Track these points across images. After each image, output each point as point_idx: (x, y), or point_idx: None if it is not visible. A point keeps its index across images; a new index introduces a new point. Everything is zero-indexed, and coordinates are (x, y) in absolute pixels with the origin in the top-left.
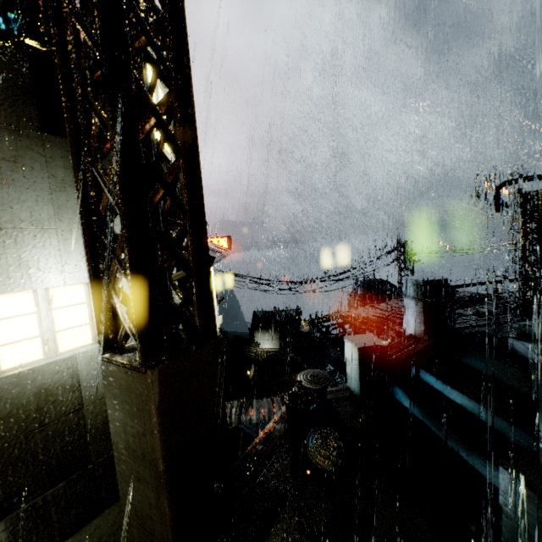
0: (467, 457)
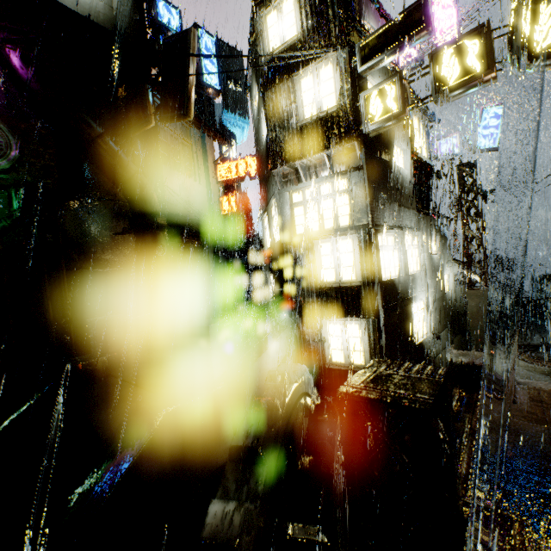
0: None
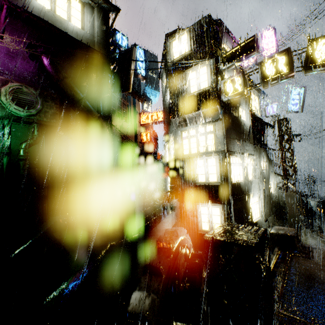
0: None
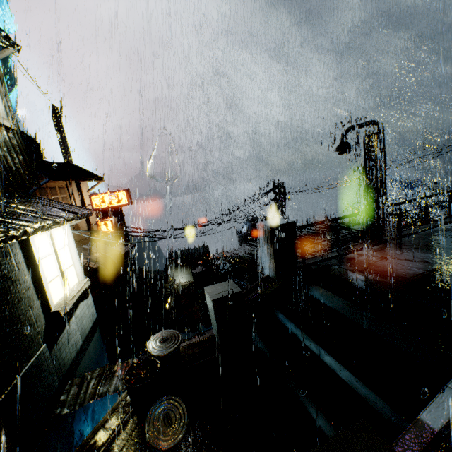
0: (305, 403)
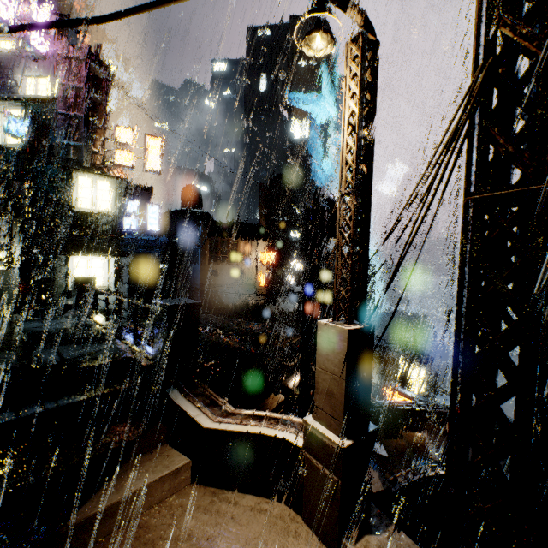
0: None
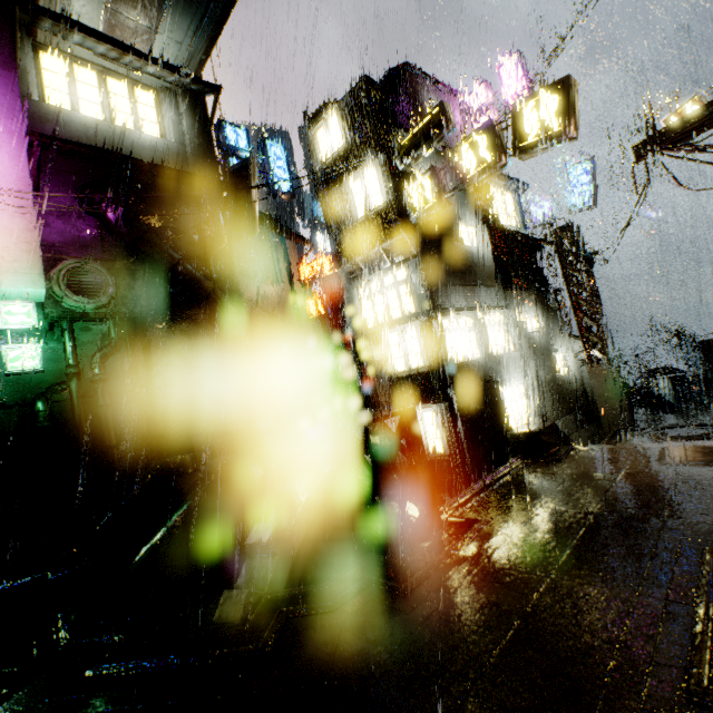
0: None
